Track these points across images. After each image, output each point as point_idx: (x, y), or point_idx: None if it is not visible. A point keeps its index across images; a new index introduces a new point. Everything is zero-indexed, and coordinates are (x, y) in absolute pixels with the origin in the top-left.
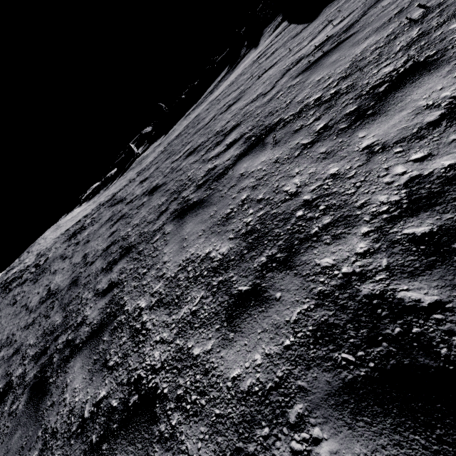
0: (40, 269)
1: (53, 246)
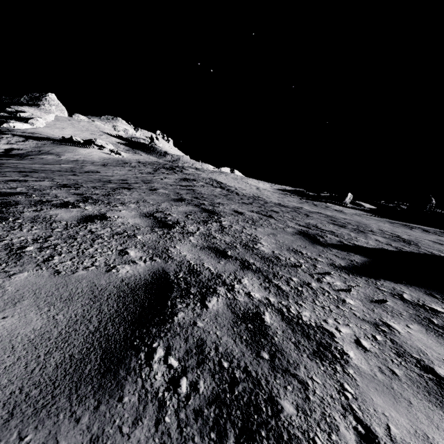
0: (158, 173)
1: (191, 176)
